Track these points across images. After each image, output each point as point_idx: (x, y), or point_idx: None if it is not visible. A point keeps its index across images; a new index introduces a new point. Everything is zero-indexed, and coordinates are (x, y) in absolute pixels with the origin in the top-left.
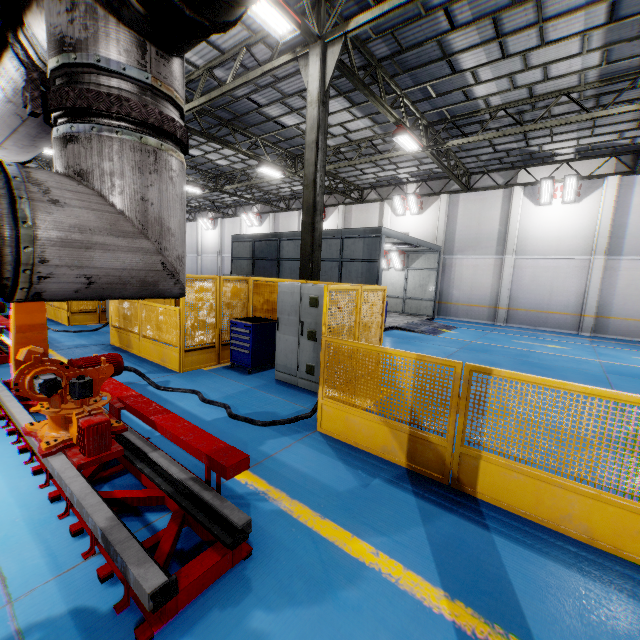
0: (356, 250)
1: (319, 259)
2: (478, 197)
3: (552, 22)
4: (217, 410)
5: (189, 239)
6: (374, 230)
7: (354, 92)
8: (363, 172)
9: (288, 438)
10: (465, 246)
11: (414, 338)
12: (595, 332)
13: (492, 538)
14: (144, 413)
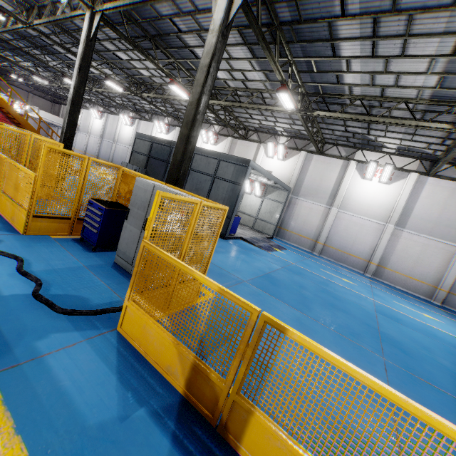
0: (227, 172)
1: (187, 168)
2: (326, 160)
3: (415, 38)
4: (26, 284)
5: (110, 128)
6: (244, 160)
7: (256, 46)
8: (251, 116)
9: (78, 334)
10: (308, 192)
11: (252, 250)
12: (374, 275)
13: None
14: None
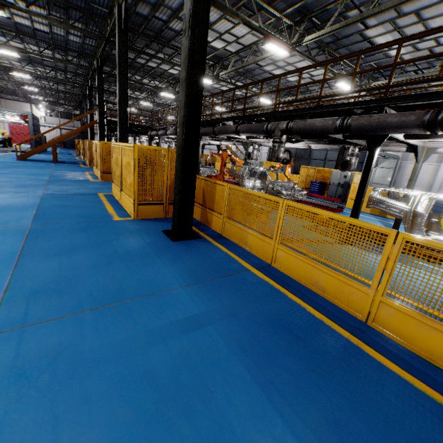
0: None
1: None
2: None
3: None
4: None
5: None
6: None
7: None
8: None
9: None
10: None
11: None
12: None
13: (387, 219)
14: (314, 194)
